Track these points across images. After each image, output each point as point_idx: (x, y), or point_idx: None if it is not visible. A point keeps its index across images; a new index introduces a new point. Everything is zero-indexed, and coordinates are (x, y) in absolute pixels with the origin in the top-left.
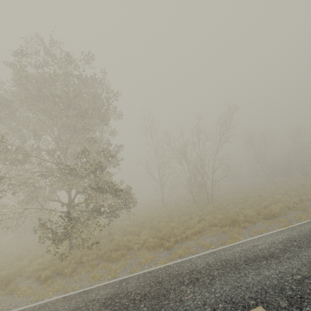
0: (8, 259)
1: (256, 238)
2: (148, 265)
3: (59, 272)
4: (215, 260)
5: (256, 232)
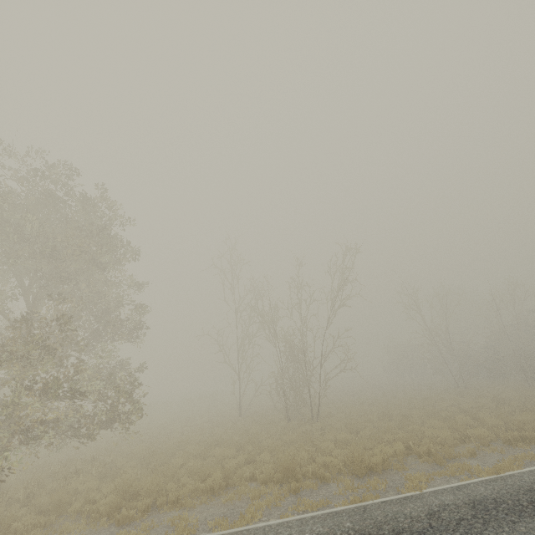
0: None
1: (273, 525)
2: None
3: None
4: None
5: (300, 507)
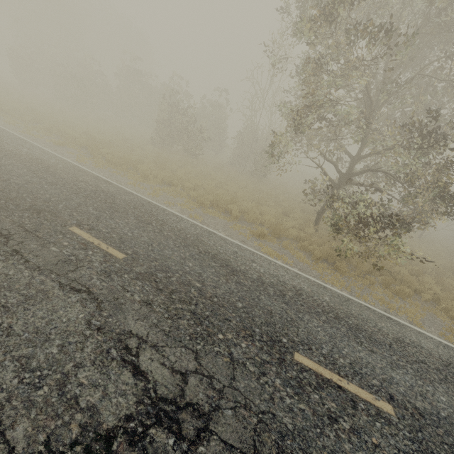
0: (248, 194)
1: None
2: None
3: (324, 257)
4: None
5: None
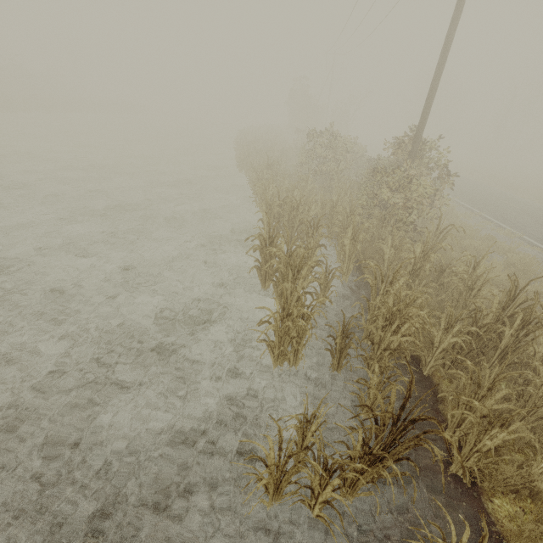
0: None
1: None
2: None
3: None
4: None
5: None
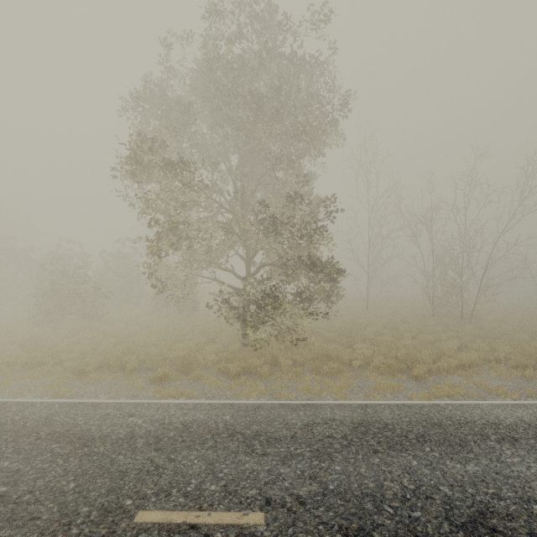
0: (164, 337)
1: None
2: (391, 394)
3: (247, 370)
4: (536, 419)
5: None
